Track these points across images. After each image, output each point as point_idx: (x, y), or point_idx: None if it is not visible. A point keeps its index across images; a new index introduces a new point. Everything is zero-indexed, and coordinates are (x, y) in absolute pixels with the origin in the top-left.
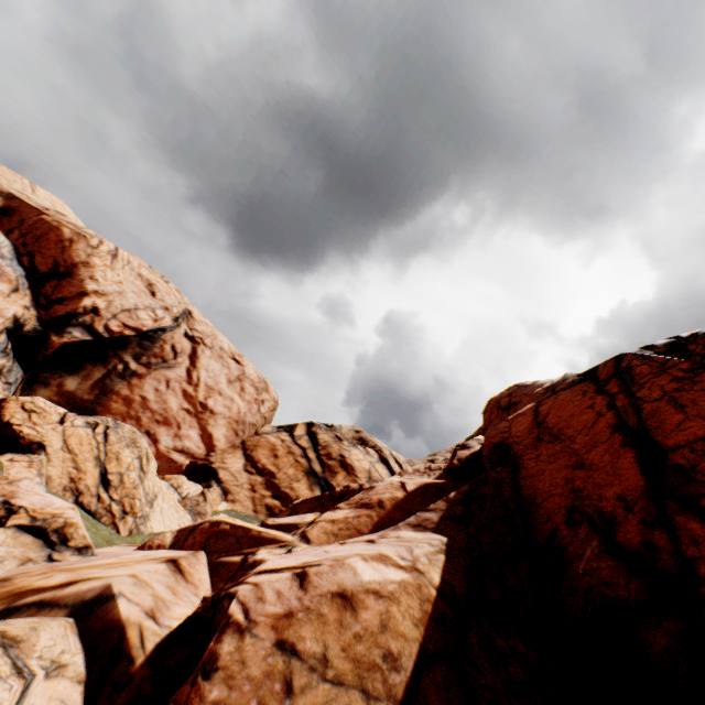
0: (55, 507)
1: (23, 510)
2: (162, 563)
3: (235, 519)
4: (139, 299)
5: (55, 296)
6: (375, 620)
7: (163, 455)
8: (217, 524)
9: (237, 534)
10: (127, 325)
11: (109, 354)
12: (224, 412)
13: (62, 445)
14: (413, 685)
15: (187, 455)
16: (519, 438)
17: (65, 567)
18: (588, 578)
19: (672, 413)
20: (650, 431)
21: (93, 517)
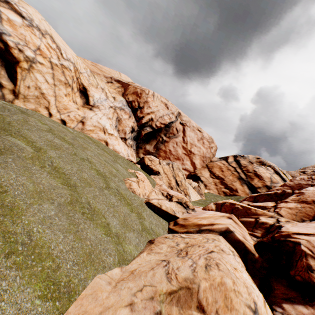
0: (180, 195)
1: (174, 196)
2: (229, 219)
3: (238, 202)
4: (163, 111)
5: (140, 116)
6: None
7: None
8: (233, 204)
9: (244, 209)
10: (161, 123)
11: (156, 135)
12: (197, 153)
13: (163, 172)
14: None
15: (187, 171)
16: None
17: (198, 217)
18: None
19: None
20: None
21: None
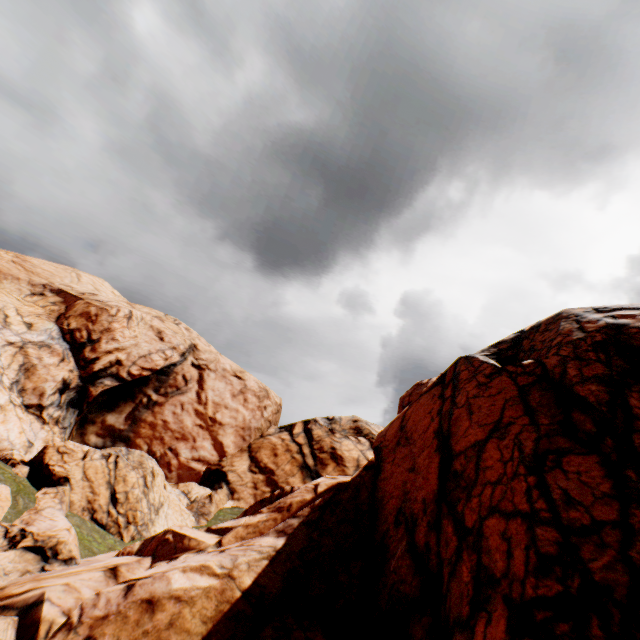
0: (55, 529)
1: (31, 535)
2: (101, 571)
3: (183, 527)
4: (151, 345)
5: (90, 358)
6: (166, 620)
7: (184, 465)
8: (165, 533)
9: (176, 541)
10: (144, 368)
11: (136, 391)
12: (231, 422)
13: (82, 476)
14: None
15: (204, 462)
16: (388, 442)
17: (42, 577)
18: (394, 575)
19: (465, 420)
20: (451, 437)
21: (104, 528)
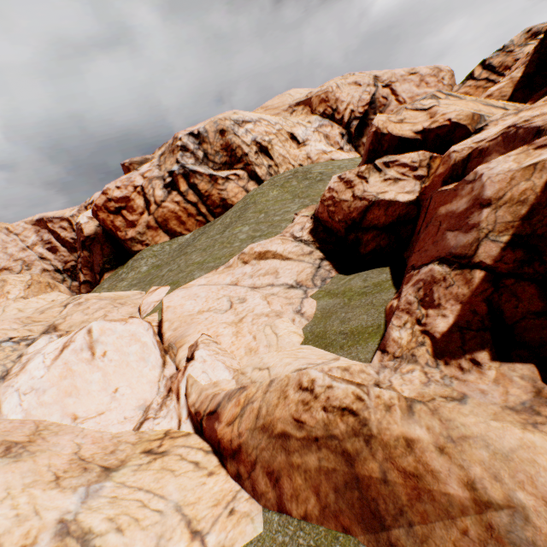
0: None
1: None
2: None
3: None
4: (357, 93)
5: (339, 119)
6: (497, 94)
7: None
8: None
9: None
10: (363, 106)
11: (365, 122)
12: None
13: None
14: (510, 97)
15: None
16: None
17: None
18: None
19: None
20: None
21: None
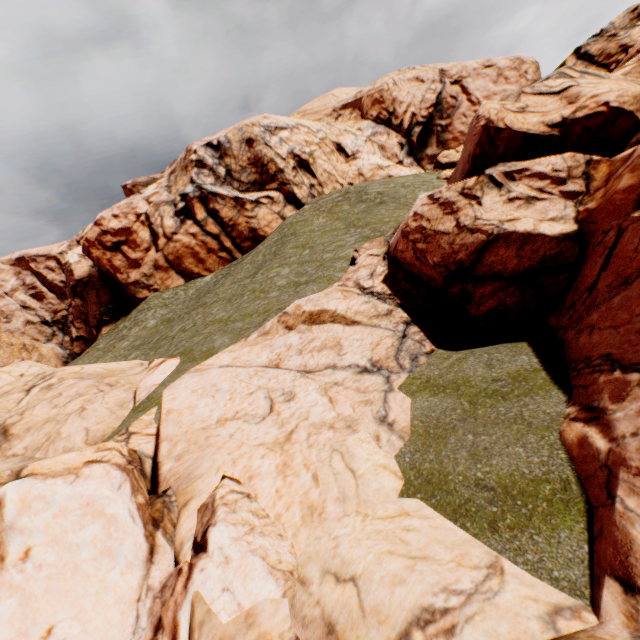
0: None
1: None
2: None
3: None
4: (420, 92)
5: (398, 125)
6: None
7: None
8: None
9: None
10: (427, 109)
11: (429, 129)
12: None
13: None
14: None
15: None
16: None
17: None
18: None
19: None
20: None
21: None
